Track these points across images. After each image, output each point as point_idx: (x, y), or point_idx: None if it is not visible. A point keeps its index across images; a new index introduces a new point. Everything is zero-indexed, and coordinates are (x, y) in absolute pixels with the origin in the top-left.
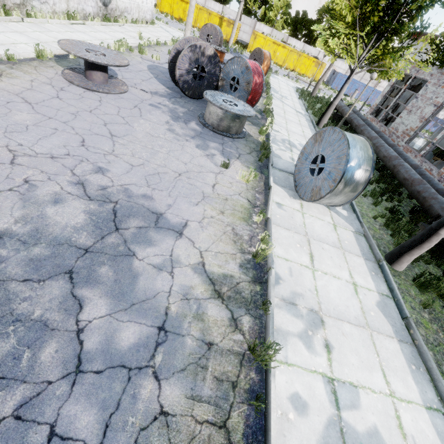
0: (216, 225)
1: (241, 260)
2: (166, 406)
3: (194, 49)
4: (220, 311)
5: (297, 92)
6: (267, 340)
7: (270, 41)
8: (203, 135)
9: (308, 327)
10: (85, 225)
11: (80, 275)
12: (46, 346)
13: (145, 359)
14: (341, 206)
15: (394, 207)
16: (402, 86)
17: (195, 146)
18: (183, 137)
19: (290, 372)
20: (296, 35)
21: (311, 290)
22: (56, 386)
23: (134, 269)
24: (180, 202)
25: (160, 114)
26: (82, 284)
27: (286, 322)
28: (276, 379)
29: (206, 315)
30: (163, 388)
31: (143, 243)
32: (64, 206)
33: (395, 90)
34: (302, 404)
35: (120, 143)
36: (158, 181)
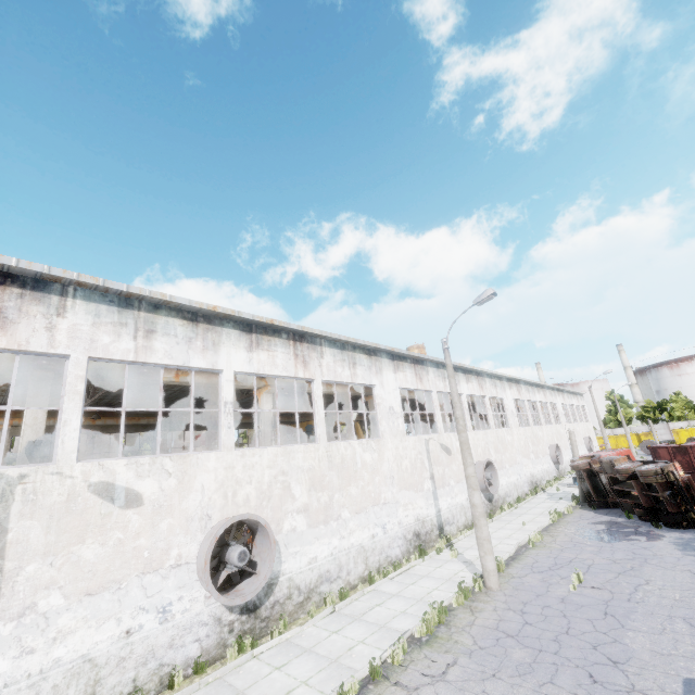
0: None
1: None
2: None
3: None
4: None
5: None
6: None
7: (694, 430)
8: None
9: None
10: None
11: None
12: None
13: None
14: None
15: None
16: None
17: None
18: None
19: None
20: None
21: None
22: None
23: None
24: None
25: None
26: None
27: None
28: None
29: None
30: None
31: None
32: None
33: None
34: None
35: None
36: None
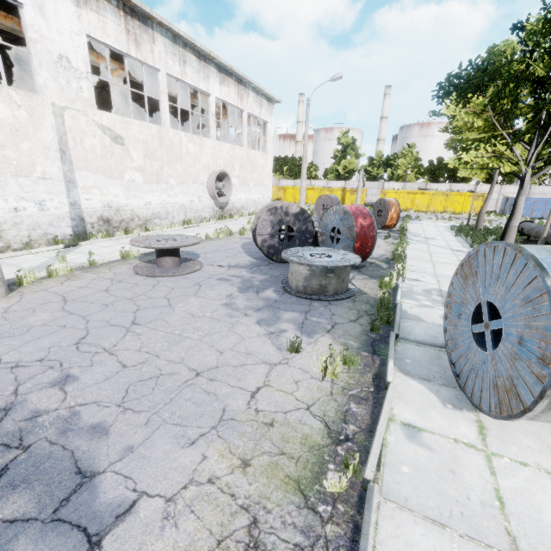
0: (210, 507)
1: None
2: None
3: (275, 211)
4: None
5: (452, 230)
6: None
7: (404, 193)
8: (278, 304)
9: None
10: None
11: None
12: None
13: None
14: None
15: None
16: None
17: (256, 322)
18: (242, 311)
19: None
20: (437, 179)
21: None
22: None
23: None
24: (157, 439)
25: (225, 287)
26: None
27: None
28: None
29: None
30: None
31: None
32: None
33: None
34: None
35: (135, 332)
36: (147, 391)
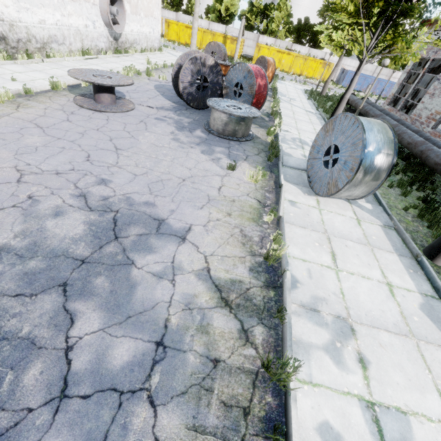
0: (223, 227)
1: (251, 263)
2: (162, 439)
3: (195, 61)
4: (228, 321)
5: (305, 94)
6: (284, 354)
7: (275, 51)
8: (208, 141)
9: (335, 337)
10: (84, 236)
11: (74, 288)
12: (30, 367)
13: (139, 381)
14: (364, 199)
15: (427, 196)
16: (419, 71)
17: (201, 152)
18: (188, 145)
19: (316, 394)
20: (300, 41)
21: (335, 293)
22: (37, 414)
23: (132, 278)
24: (183, 207)
25: (165, 126)
26: (76, 296)
27: (307, 333)
28: (299, 404)
29: (211, 326)
30: (159, 417)
31: (143, 250)
32: (64, 218)
33: (413, 76)
34: (334, 436)
35: (124, 155)
36: (161, 188)
